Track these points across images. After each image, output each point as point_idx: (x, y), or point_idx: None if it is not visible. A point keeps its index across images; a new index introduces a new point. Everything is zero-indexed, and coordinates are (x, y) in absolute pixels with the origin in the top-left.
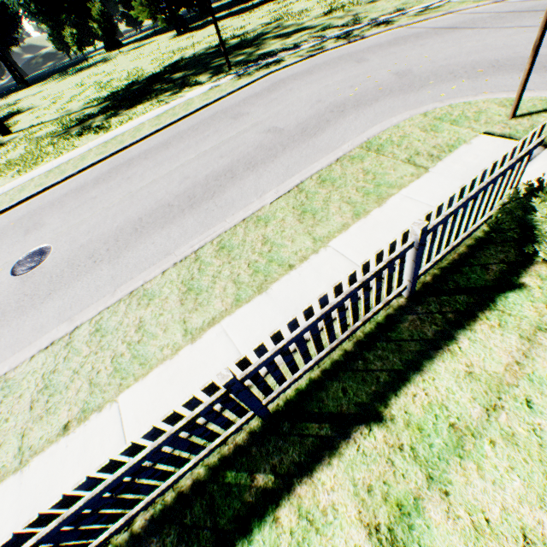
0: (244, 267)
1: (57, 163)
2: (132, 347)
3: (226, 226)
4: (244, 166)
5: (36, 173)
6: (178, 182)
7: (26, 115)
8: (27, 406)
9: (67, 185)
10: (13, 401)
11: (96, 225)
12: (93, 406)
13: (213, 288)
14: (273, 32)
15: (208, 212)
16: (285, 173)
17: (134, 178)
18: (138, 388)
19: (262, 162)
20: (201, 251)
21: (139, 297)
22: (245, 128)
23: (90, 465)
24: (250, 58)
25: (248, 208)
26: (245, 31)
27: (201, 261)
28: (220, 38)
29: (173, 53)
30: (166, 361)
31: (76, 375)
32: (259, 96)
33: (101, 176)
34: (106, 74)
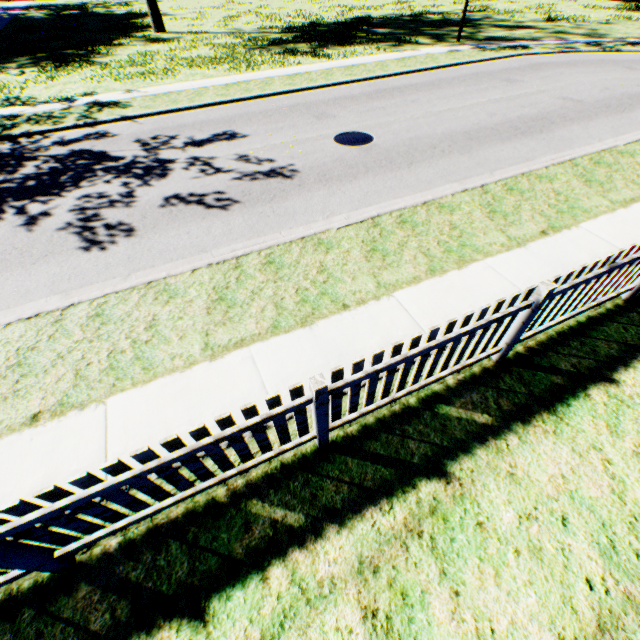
0: (633, 177)
1: (291, 72)
2: (561, 203)
3: (586, 151)
4: (557, 118)
5: (268, 75)
6: (485, 115)
7: (166, 20)
8: (485, 219)
9: (326, 93)
10: (464, 215)
11: (410, 128)
12: (558, 226)
13: (612, 184)
14: (485, 21)
15: (547, 141)
16: (613, 131)
17: (420, 103)
18: (594, 223)
19: (578, 120)
20: (574, 162)
21: (535, 178)
22: (530, 92)
23: (591, 252)
24: (476, 37)
25: (591, 146)
26: (440, 11)
27: (581, 168)
28: (466, 3)
29: (347, 8)
30: (606, 214)
31: (518, 210)
32: (522, 71)
33: (369, 94)
34: (256, 7)
